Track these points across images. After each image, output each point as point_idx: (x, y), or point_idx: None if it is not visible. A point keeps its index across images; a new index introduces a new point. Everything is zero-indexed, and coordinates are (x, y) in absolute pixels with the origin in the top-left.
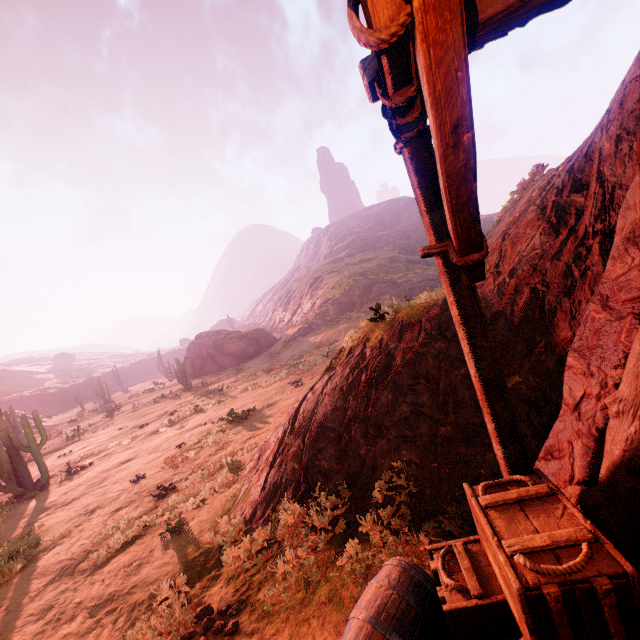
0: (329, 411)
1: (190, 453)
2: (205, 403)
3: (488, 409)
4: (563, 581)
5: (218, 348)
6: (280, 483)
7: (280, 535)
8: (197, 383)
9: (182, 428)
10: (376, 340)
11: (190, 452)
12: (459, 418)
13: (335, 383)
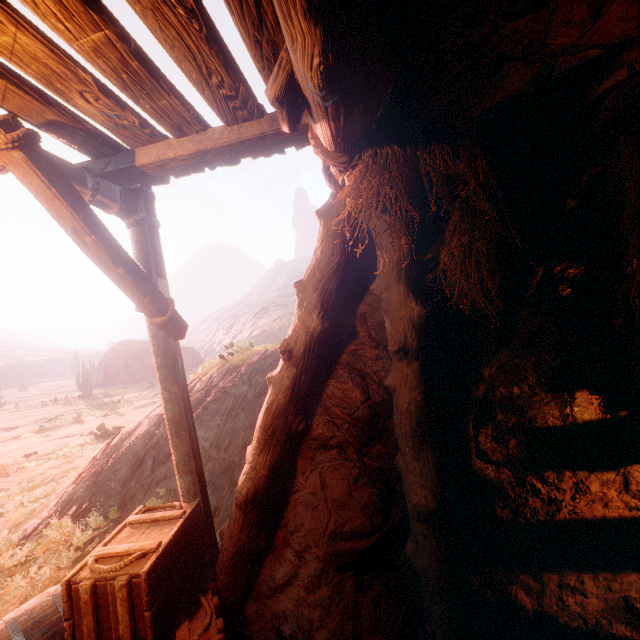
0: (141, 435)
1: (31, 463)
2: (91, 414)
3: (172, 443)
4: (101, 577)
5: (138, 359)
6: (71, 500)
7: (37, 551)
8: (101, 392)
9: (48, 437)
10: (209, 376)
11: (33, 462)
12: (226, 455)
13: (161, 409)
